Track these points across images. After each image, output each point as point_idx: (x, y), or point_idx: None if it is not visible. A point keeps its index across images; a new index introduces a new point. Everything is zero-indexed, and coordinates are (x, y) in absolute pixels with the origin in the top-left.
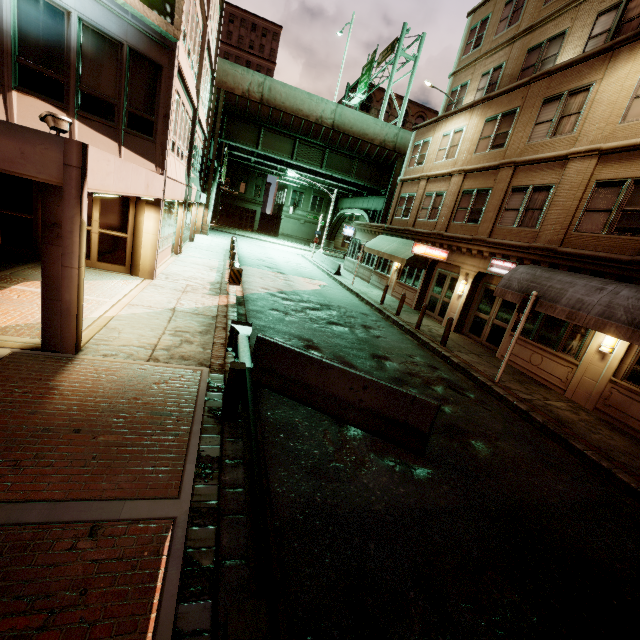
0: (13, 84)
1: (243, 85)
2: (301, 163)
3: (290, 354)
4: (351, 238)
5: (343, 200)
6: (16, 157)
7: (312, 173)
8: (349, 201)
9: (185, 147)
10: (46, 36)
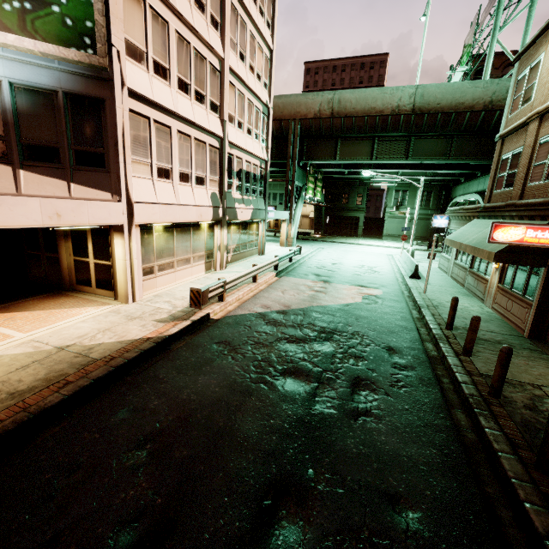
0: None
1: (314, 108)
2: (382, 160)
3: None
4: (445, 229)
5: (456, 188)
6: None
7: (404, 168)
8: (462, 187)
9: (208, 173)
10: None
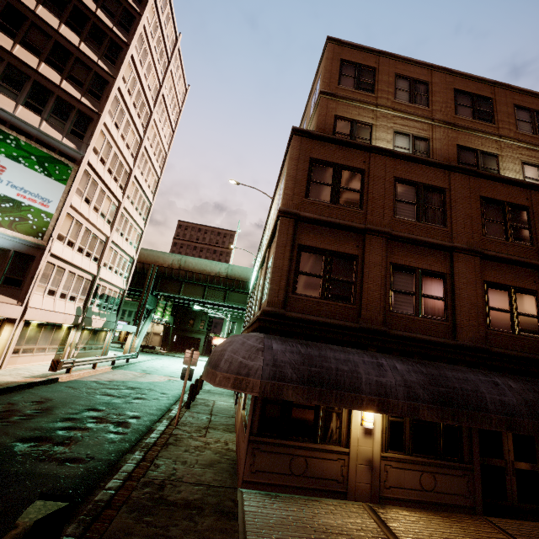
0: None
1: (169, 261)
2: (210, 300)
3: None
4: None
5: None
6: None
7: (227, 307)
8: None
9: (80, 294)
10: None
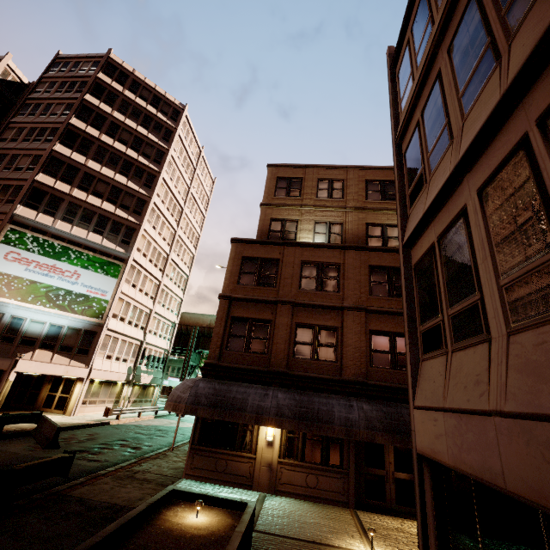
0: (39, 347)
1: (207, 322)
2: None
3: (44, 420)
4: None
5: None
6: (1, 365)
7: None
8: None
9: (130, 356)
10: (55, 333)
